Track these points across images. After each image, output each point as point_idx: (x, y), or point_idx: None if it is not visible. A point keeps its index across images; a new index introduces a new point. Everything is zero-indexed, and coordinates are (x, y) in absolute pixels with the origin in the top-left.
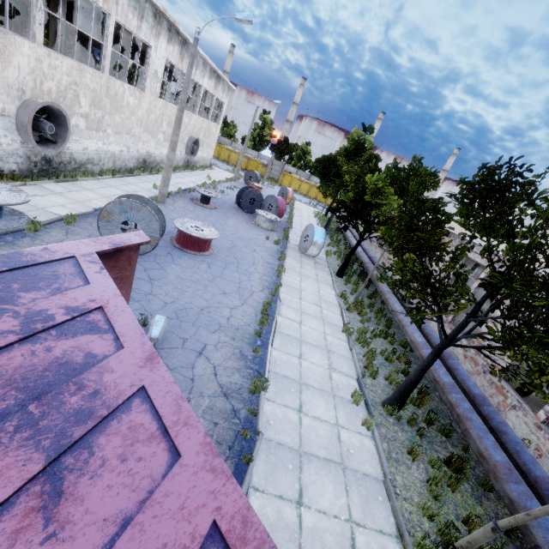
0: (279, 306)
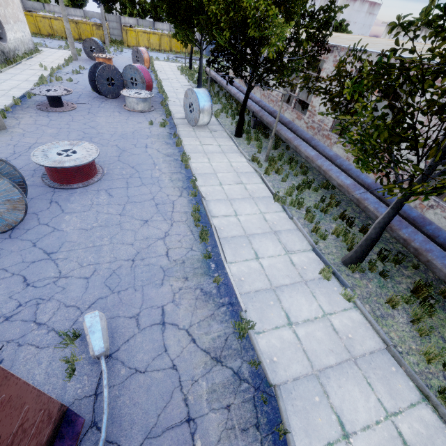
0: (207, 206)
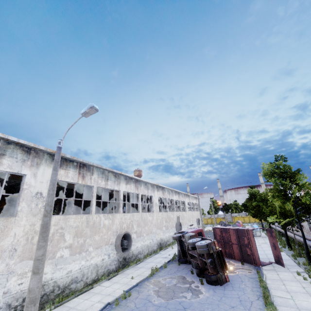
0: None
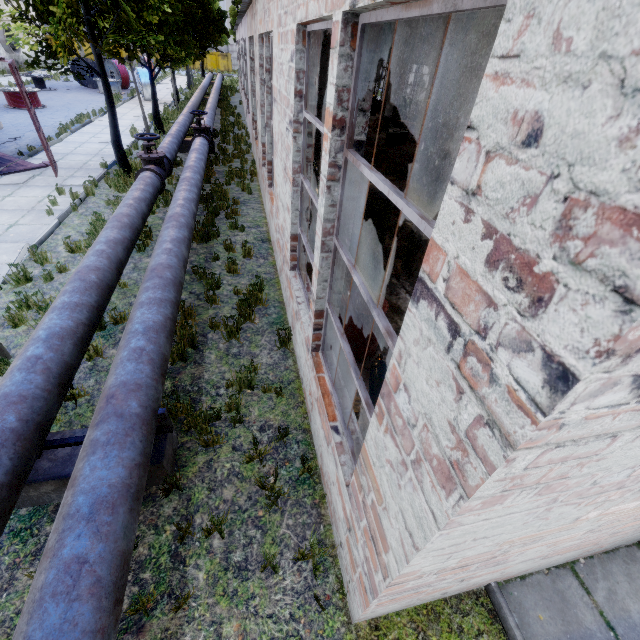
0: (98, 118)
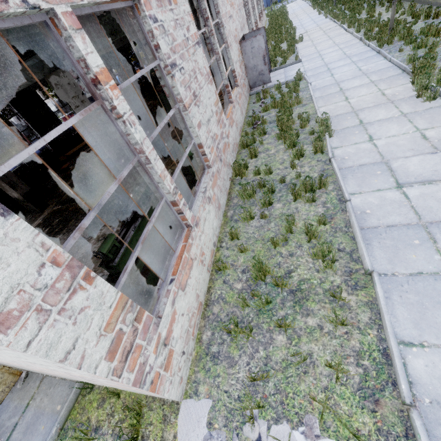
0: None
